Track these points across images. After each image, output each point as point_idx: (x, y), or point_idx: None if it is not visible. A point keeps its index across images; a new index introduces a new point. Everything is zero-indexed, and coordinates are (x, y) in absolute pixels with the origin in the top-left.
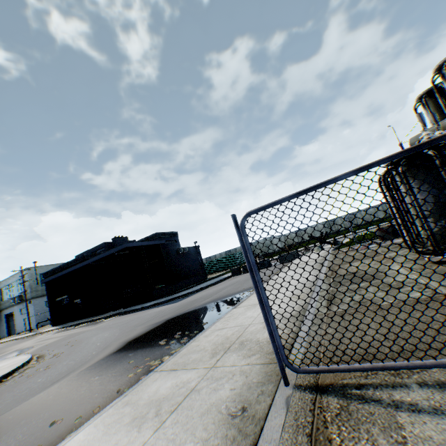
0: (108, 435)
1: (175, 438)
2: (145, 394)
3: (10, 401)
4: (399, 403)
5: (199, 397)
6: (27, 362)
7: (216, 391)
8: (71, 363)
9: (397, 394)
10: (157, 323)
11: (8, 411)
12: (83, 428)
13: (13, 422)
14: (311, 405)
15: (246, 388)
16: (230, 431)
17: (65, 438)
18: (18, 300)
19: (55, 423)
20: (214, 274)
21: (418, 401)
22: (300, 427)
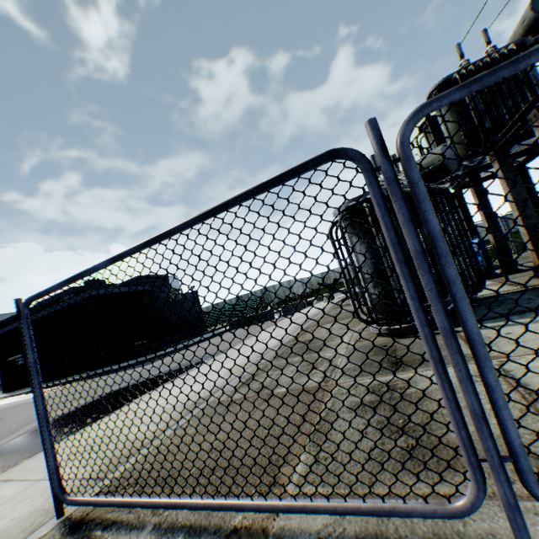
0: None
1: None
2: None
3: None
4: None
5: None
6: None
7: None
8: None
9: None
10: (95, 397)
11: None
12: None
13: None
14: None
15: (25, 518)
16: None
17: None
18: None
19: None
20: (219, 325)
21: None
22: None
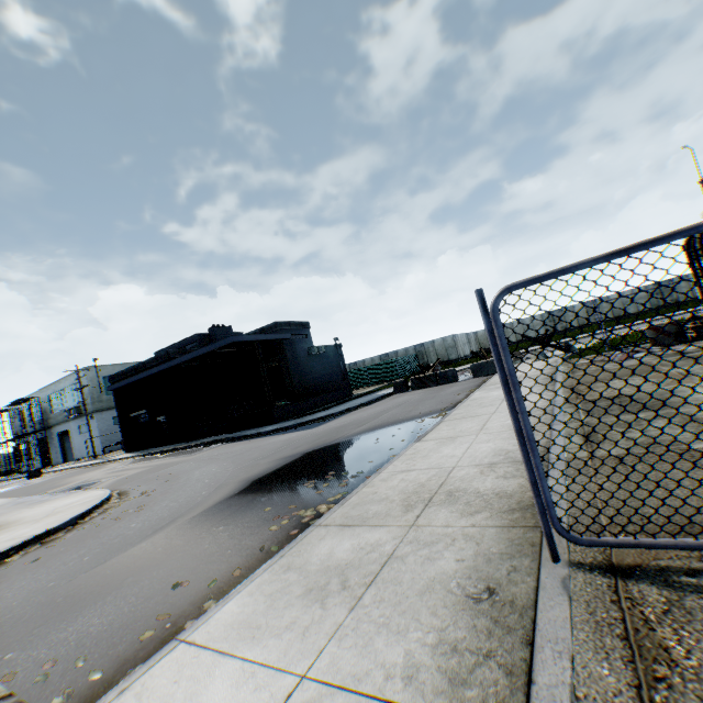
0: (276, 610)
1: (389, 623)
2: (313, 556)
3: (99, 550)
4: None
5: (407, 568)
6: (106, 499)
7: (432, 562)
8: (173, 505)
9: None
10: (290, 457)
11: (101, 564)
12: (233, 597)
13: (115, 580)
14: (610, 595)
15: (483, 561)
16: (478, 620)
17: (210, 608)
18: (75, 413)
19: (179, 585)
20: (363, 389)
21: None
22: (603, 625)
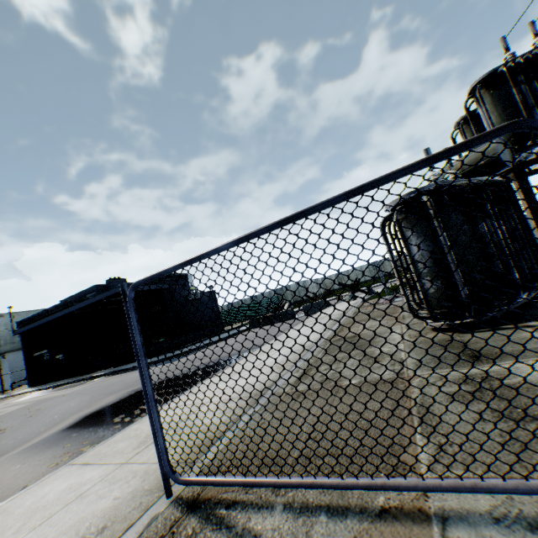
0: None
1: None
2: (32, 498)
3: None
4: (246, 533)
5: (76, 508)
6: None
7: (98, 501)
8: (9, 443)
9: (254, 519)
10: (132, 391)
11: None
12: None
13: None
14: (166, 529)
15: (129, 498)
16: None
17: None
18: None
19: None
20: (235, 324)
21: (265, 531)
22: None
